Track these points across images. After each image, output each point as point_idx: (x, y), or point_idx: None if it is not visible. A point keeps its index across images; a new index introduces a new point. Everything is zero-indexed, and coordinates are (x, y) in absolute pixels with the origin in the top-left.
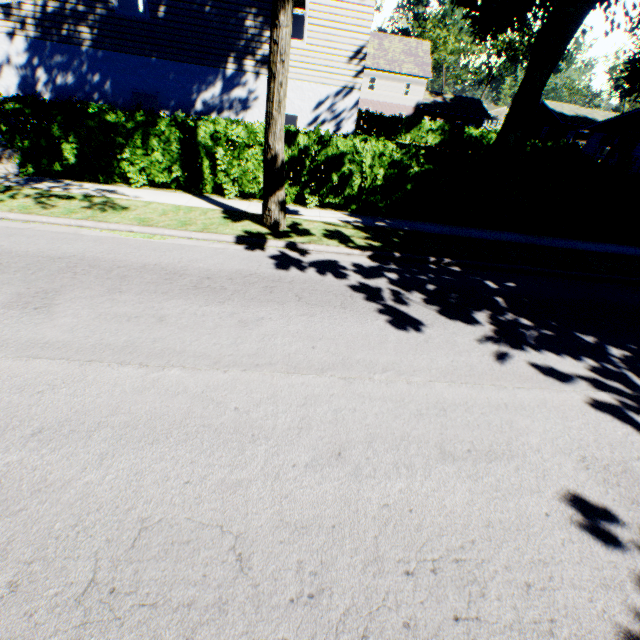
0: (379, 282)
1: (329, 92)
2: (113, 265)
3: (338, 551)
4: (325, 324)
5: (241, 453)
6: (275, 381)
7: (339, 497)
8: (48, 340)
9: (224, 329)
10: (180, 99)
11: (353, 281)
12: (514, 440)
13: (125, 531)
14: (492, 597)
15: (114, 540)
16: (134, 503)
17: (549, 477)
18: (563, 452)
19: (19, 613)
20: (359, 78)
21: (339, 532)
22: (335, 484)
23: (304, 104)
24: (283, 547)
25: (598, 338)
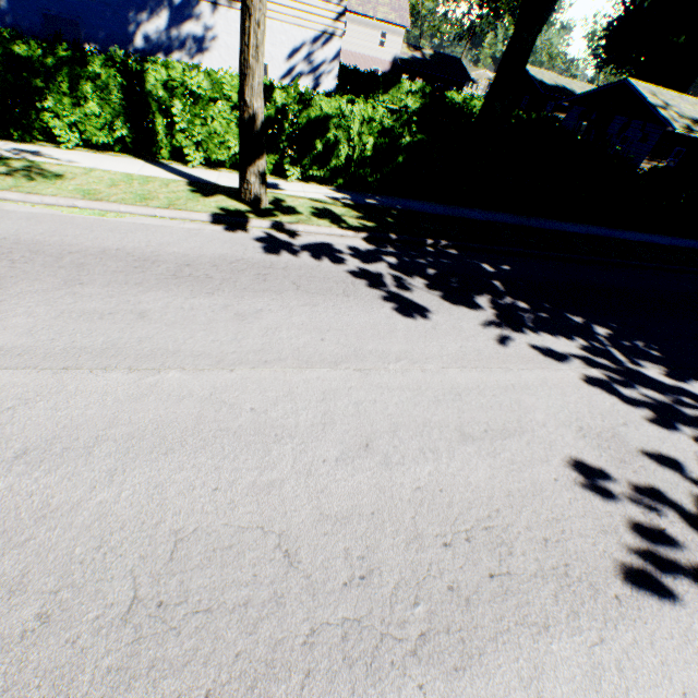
0: (379, 267)
1: (305, 37)
2: (62, 250)
3: (381, 535)
4: (330, 314)
5: (267, 454)
6: (289, 378)
7: (374, 486)
8: (1, 346)
9: (220, 324)
10: (112, 29)
11: (352, 266)
12: (523, 418)
13: (159, 545)
14: (518, 554)
15: (149, 556)
16: (162, 517)
17: (555, 447)
18: (564, 425)
19: (59, 642)
20: (340, 22)
21: (379, 518)
22: (368, 474)
23: (275, 50)
24: (328, 538)
25: (585, 318)
